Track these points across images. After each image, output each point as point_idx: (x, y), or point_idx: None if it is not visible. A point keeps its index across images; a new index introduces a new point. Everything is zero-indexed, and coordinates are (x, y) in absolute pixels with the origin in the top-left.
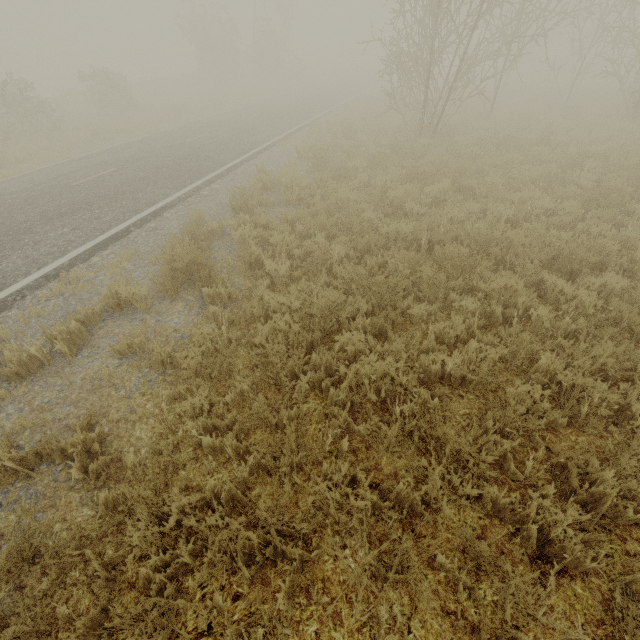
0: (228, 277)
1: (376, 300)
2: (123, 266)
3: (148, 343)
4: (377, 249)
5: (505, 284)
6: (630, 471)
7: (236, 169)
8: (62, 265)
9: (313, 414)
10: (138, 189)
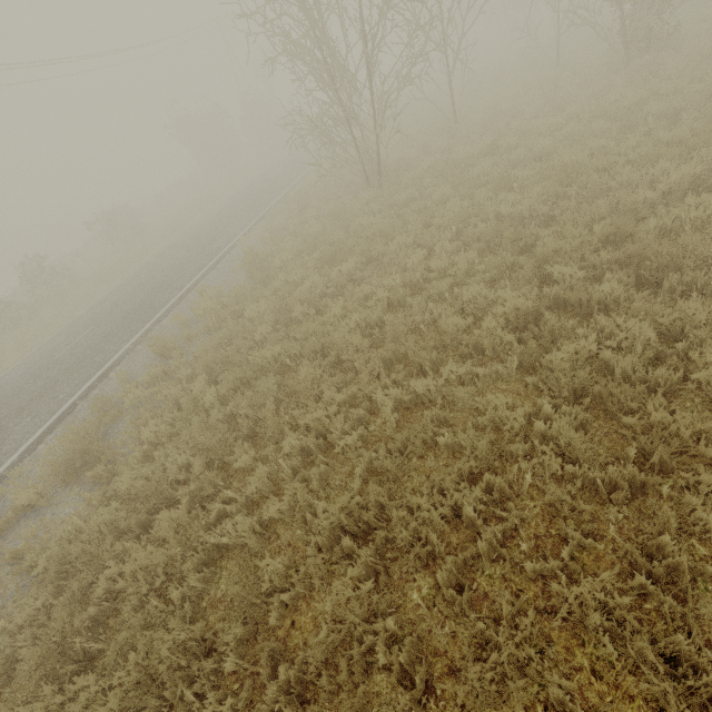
0: (124, 446)
1: (217, 454)
2: (52, 453)
3: (37, 542)
4: (249, 380)
5: (354, 396)
6: (310, 660)
7: (190, 292)
8: (12, 463)
9: (86, 622)
10: (98, 350)
